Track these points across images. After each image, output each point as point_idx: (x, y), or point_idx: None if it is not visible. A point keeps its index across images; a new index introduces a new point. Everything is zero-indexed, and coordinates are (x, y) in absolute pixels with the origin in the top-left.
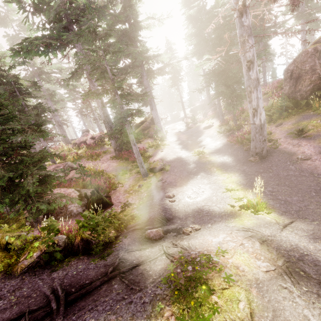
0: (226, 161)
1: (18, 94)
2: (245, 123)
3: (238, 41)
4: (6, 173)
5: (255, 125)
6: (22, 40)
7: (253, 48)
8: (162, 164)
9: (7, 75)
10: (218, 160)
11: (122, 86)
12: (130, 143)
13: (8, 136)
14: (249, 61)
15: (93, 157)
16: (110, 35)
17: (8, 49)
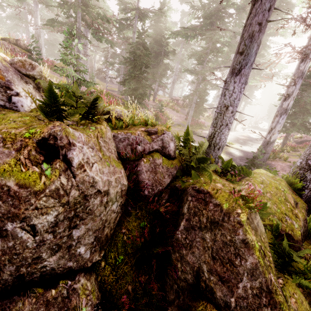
0: (235, 154)
1: (162, 54)
2: (293, 152)
3: (291, 78)
4: (136, 84)
5: (265, 140)
6: (180, 27)
7: (295, 87)
8: (199, 132)
9: (164, 41)
10: (232, 151)
11: (204, 73)
12: (196, 113)
13: (143, 73)
14: (287, 94)
15: (174, 111)
16: (218, 42)
17: (170, 31)
